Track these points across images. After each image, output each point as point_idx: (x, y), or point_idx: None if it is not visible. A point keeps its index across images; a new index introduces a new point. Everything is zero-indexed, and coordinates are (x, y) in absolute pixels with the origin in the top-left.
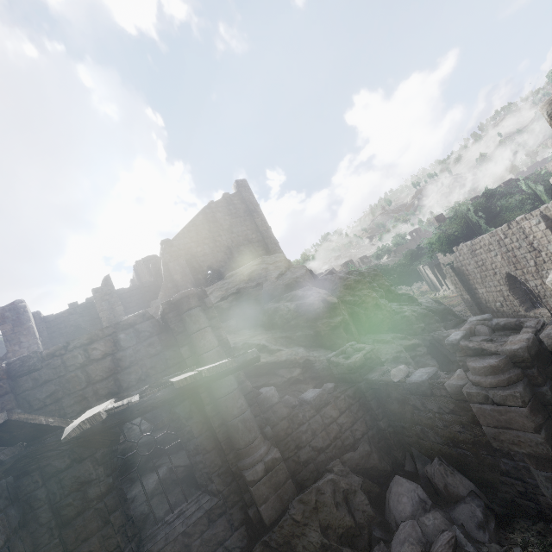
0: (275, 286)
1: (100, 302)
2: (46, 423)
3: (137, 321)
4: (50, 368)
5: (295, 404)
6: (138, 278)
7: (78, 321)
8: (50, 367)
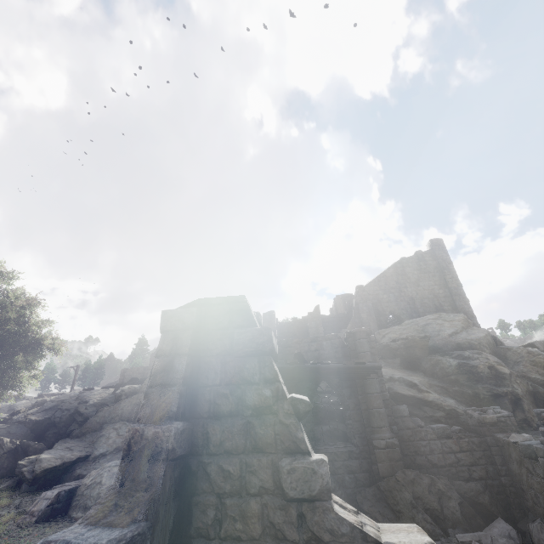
0: (446, 342)
1: (311, 321)
2: (305, 358)
3: (332, 338)
4: (295, 348)
5: (421, 424)
6: (335, 308)
7: (295, 330)
8: (295, 348)
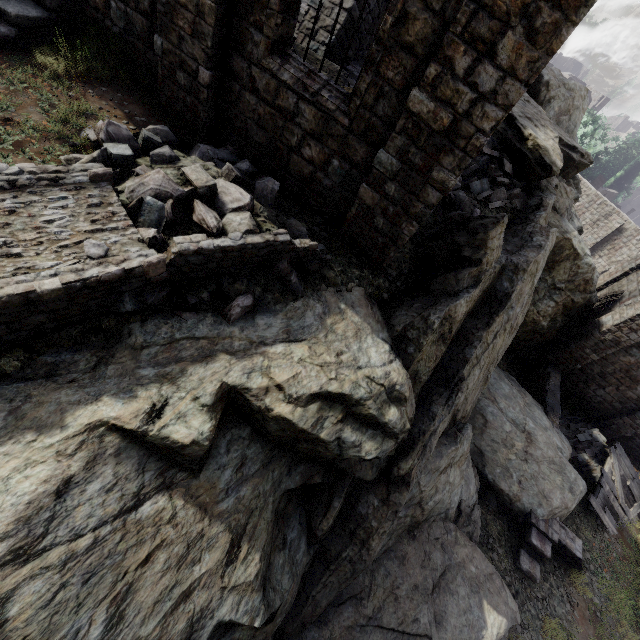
0: None
1: None
2: None
3: None
4: None
5: None
6: None
7: None
8: None
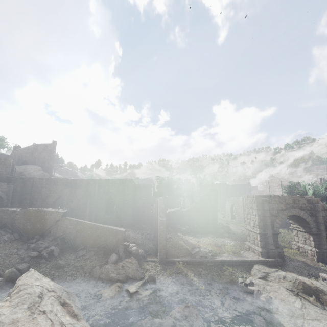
0: (28, 174)
1: None
2: None
3: None
4: None
5: None
6: (13, 149)
7: None
8: None
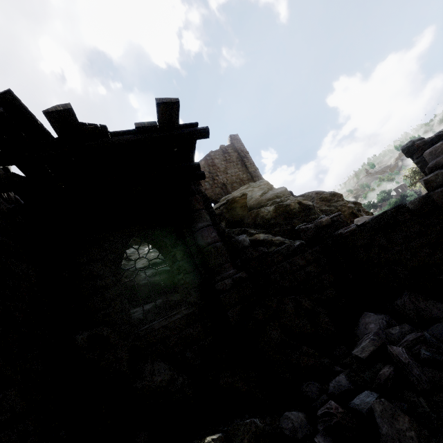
0: (259, 201)
1: None
2: (41, 124)
3: None
4: None
5: (264, 251)
6: None
7: None
8: None
